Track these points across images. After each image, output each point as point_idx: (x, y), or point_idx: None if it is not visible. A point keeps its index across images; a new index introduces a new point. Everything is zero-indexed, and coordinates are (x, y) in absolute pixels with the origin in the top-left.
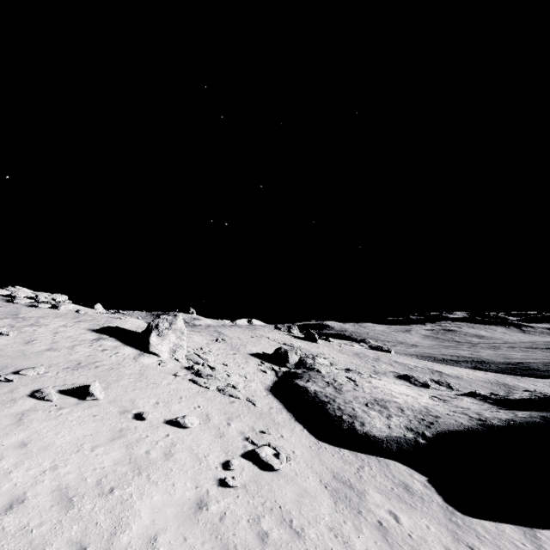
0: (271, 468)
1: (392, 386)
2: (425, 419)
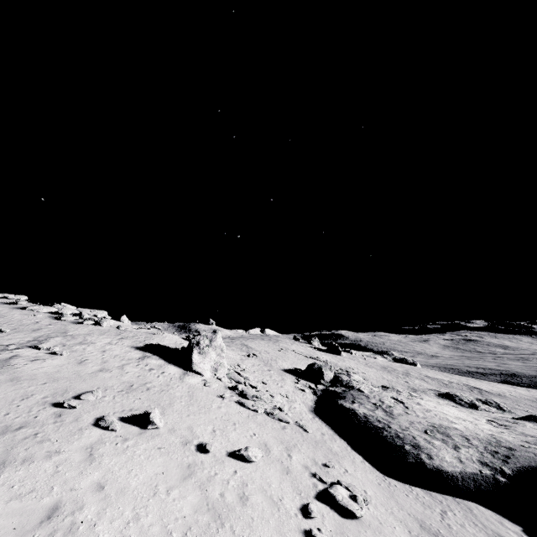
0: (353, 515)
1: (443, 408)
2: (499, 452)
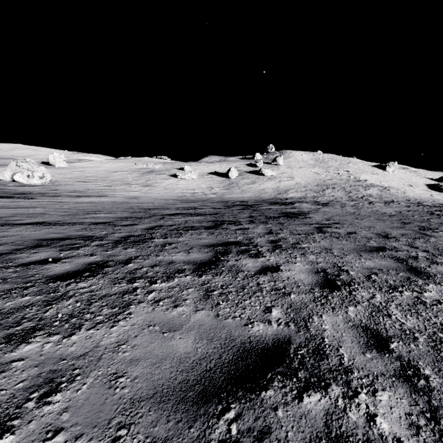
0: (412, 186)
1: None
2: None
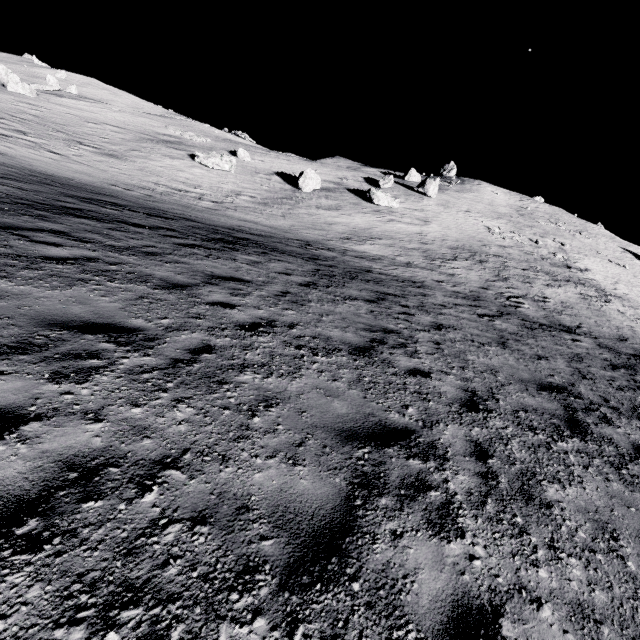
0: None
1: None
2: None
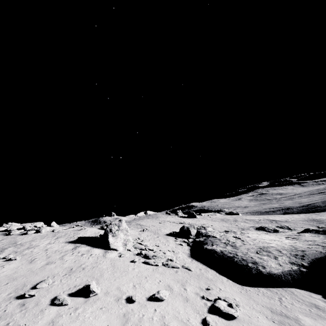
0: (233, 317)
1: (262, 236)
2: (298, 254)
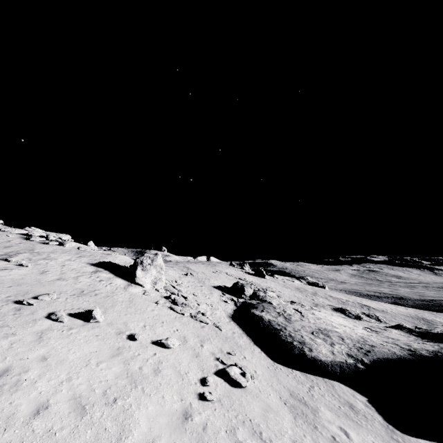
0: (240, 385)
1: (332, 317)
2: (363, 348)
